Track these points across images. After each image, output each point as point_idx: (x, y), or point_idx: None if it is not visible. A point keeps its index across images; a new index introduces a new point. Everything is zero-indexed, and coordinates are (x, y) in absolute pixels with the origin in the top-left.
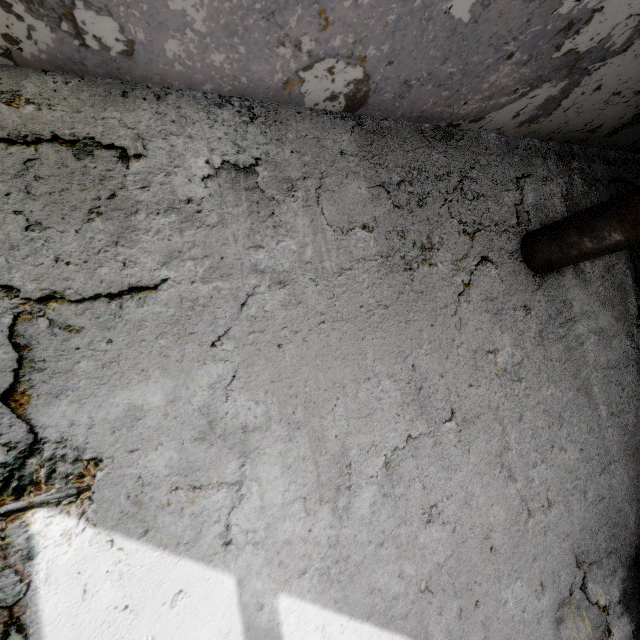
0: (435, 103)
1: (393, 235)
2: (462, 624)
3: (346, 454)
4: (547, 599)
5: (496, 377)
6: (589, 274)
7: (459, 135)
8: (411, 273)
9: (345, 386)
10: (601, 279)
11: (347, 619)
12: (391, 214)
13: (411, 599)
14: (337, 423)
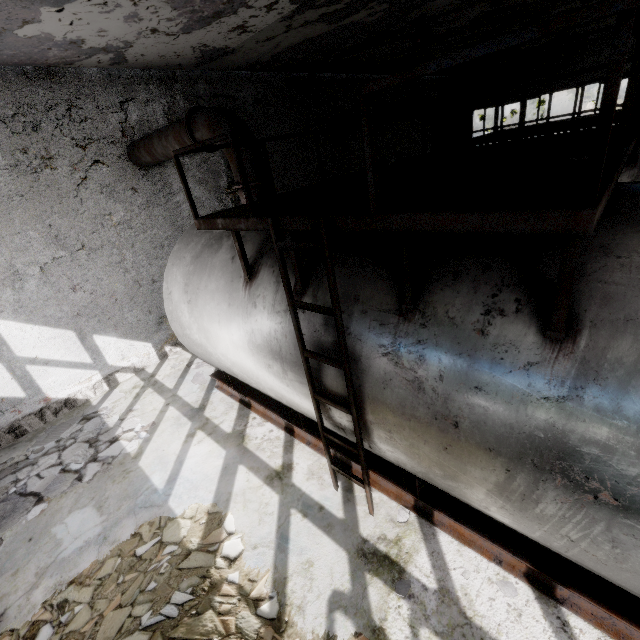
0: (21, 60)
1: (17, 152)
2: (102, 325)
3: (14, 267)
4: (153, 316)
5: (113, 227)
6: (188, 165)
7: (62, 73)
8: (37, 175)
9: (4, 237)
10: (198, 168)
11: (34, 326)
12: (12, 138)
13: (70, 318)
14: (4, 254)
